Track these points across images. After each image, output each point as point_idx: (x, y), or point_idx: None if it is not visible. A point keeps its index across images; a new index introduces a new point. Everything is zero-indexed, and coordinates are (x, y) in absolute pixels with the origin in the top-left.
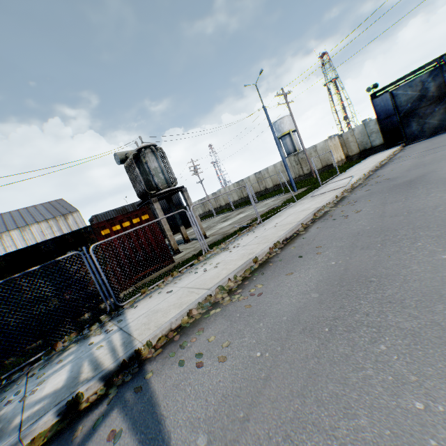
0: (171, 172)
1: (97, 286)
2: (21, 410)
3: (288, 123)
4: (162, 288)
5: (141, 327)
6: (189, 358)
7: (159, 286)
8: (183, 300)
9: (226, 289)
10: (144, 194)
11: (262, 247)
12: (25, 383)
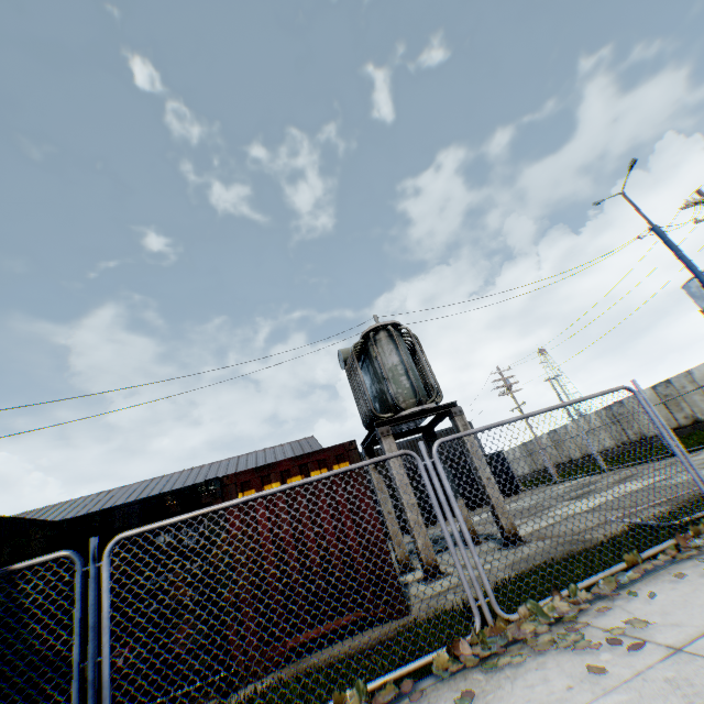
0: (426, 373)
1: (73, 689)
2: None
3: None
4: None
5: None
6: None
7: None
8: None
9: None
10: (372, 420)
11: None
12: None
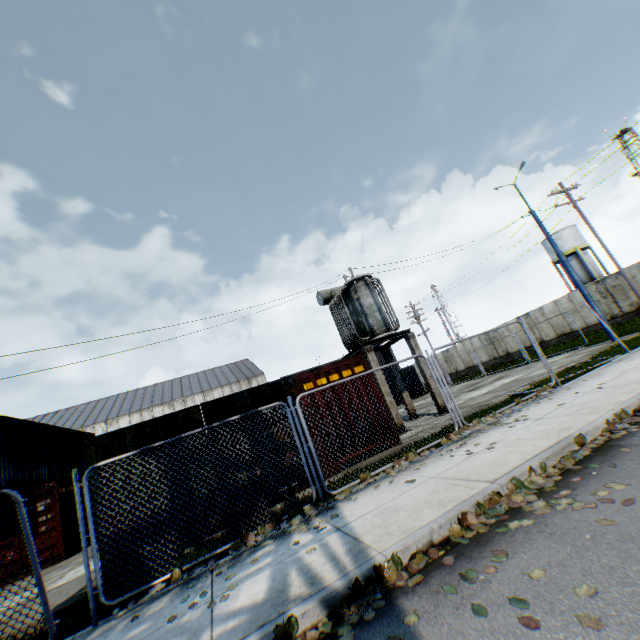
0: (392, 310)
1: (301, 456)
2: (209, 622)
3: (569, 238)
4: (394, 475)
5: (375, 530)
6: (495, 603)
7: (387, 473)
8: (442, 495)
9: (529, 487)
10: (353, 342)
11: (585, 420)
12: (209, 583)
